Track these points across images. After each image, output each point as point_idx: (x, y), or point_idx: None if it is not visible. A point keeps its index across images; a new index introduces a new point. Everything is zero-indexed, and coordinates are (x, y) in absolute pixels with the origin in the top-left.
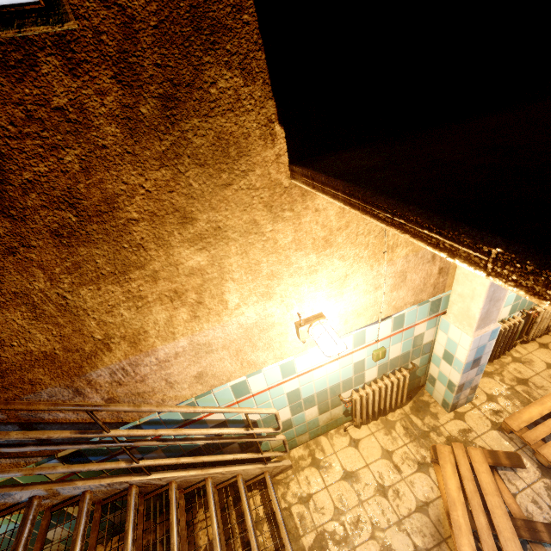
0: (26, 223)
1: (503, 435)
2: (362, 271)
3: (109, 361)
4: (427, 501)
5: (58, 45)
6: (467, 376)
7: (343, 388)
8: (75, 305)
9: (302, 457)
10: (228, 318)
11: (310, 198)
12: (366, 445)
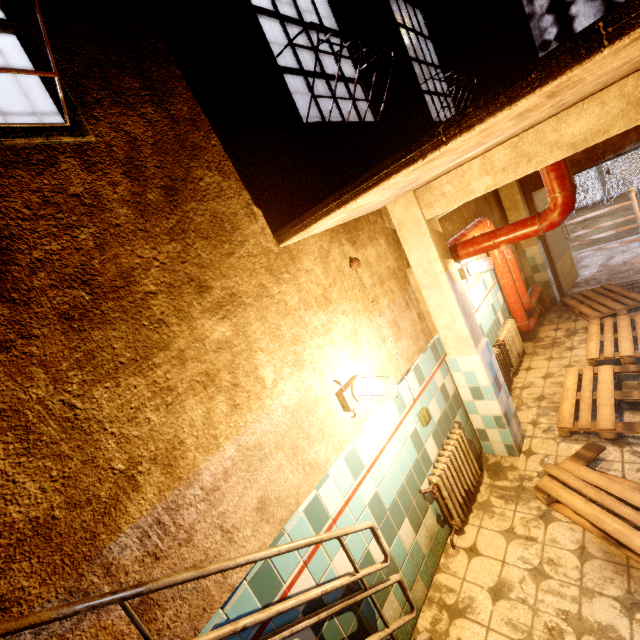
0: (29, 307)
1: (569, 441)
2: (365, 325)
3: (137, 511)
4: (580, 544)
5: (76, 151)
6: (502, 401)
7: (418, 478)
8: (86, 416)
9: (435, 620)
10: (270, 400)
11: (298, 261)
12: (484, 543)
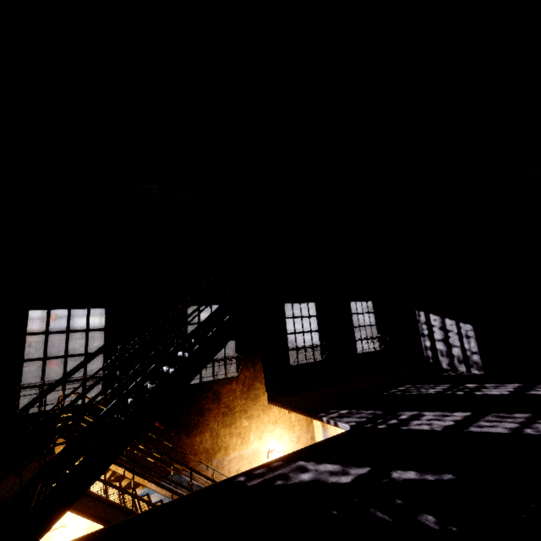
0: (220, 410)
1: None
2: (286, 434)
3: (218, 456)
4: None
5: (236, 380)
6: None
7: None
8: (219, 433)
9: None
10: (249, 445)
11: (272, 408)
12: None
